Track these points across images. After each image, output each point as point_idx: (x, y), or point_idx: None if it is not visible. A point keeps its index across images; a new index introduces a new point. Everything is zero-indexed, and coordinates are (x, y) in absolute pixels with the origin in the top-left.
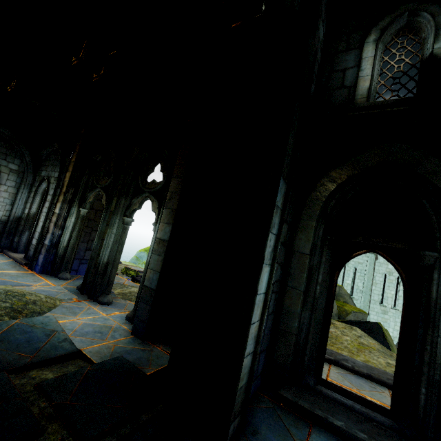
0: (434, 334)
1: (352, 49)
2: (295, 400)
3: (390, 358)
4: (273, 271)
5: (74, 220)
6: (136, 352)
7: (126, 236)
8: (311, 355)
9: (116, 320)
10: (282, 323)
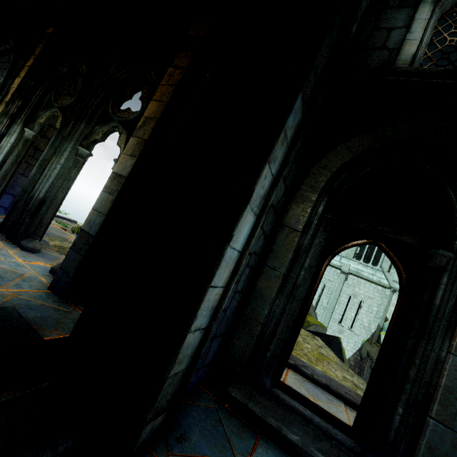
0: (427, 347)
1: (405, 6)
2: (245, 401)
3: (346, 373)
4: (257, 226)
5: (13, 140)
6: (44, 309)
7: (77, 171)
8: (275, 352)
9: (35, 270)
10: (249, 308)
